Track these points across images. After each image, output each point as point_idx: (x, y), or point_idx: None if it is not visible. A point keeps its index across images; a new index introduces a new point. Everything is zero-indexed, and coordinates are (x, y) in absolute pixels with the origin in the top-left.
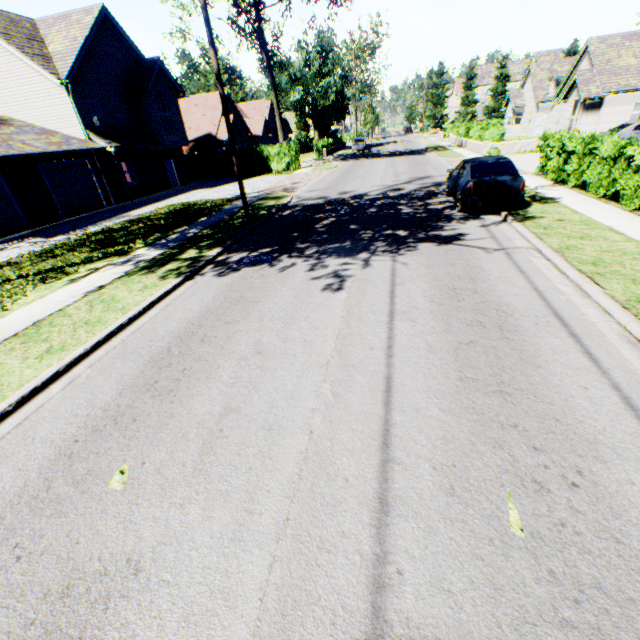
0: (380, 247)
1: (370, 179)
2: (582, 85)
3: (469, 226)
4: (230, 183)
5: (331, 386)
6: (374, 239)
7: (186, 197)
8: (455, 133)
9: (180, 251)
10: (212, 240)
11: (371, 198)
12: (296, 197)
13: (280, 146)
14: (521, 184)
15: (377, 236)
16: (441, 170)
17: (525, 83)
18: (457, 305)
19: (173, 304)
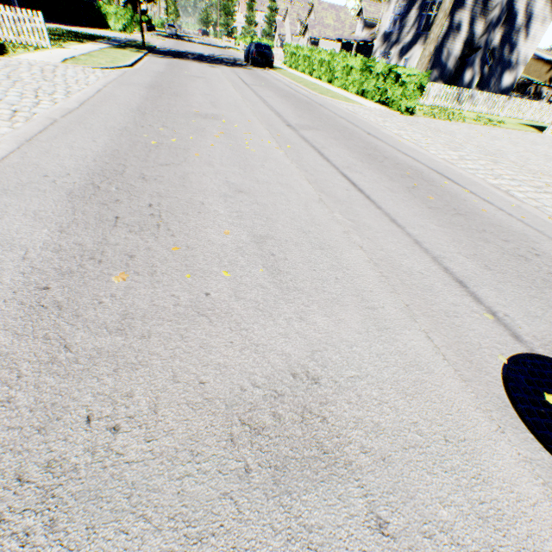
0: (223, 66)
1: (199, 50)
2: (310, 29)
3: (255, 69)
4: (80, 27)
5: (226, 75)
6: (219, 64)
7: (55, 27)
8: (244, 42)
9: (123, 48)
10: (135, 48)
11: (207, 56)
12: (158, 46)
13: (117, 8)
14: (273, 56)
15: (220, 64)
16: (239, 56)
17: (286, 18)
18: (253, 75)
19: (151, 60)
